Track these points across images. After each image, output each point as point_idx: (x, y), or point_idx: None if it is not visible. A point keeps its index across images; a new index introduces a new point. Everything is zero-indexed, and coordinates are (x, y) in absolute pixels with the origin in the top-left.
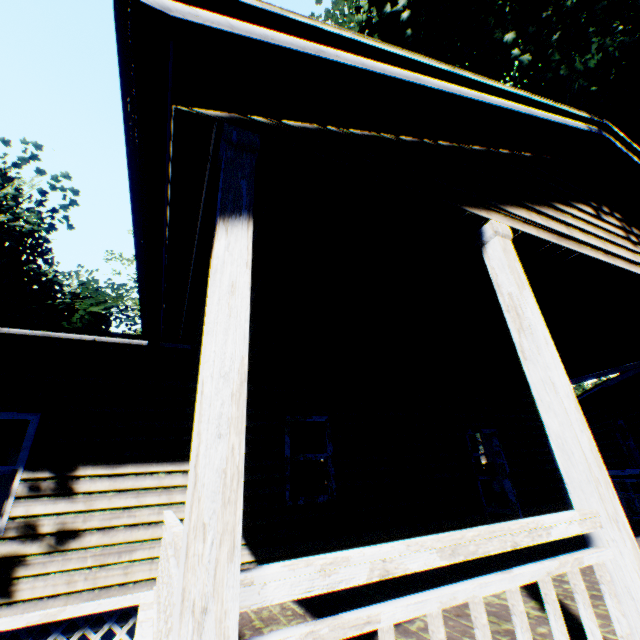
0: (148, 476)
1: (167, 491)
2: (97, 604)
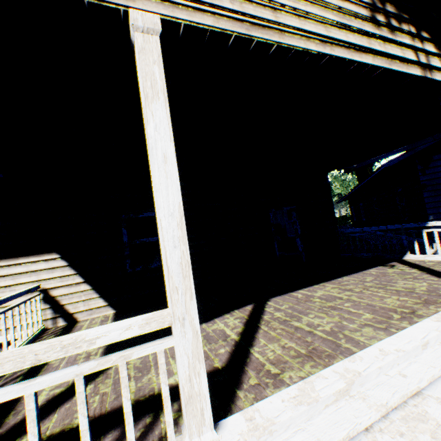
0: (18, 266)
1: (35, 273)
2: (1, 338)
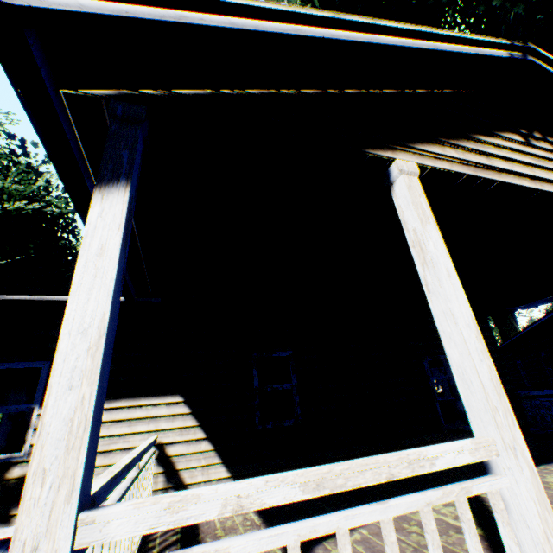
0: (138, 408)
1: (154, 420)
2: None
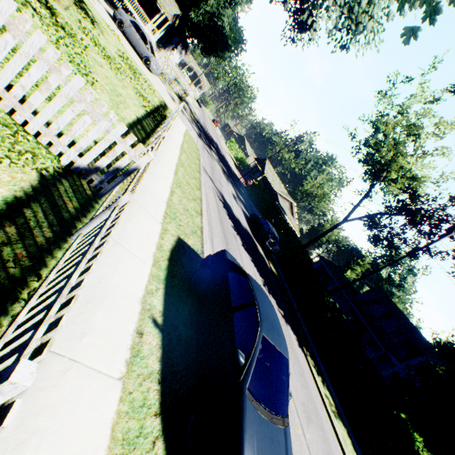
0: None
1: None
2: None
